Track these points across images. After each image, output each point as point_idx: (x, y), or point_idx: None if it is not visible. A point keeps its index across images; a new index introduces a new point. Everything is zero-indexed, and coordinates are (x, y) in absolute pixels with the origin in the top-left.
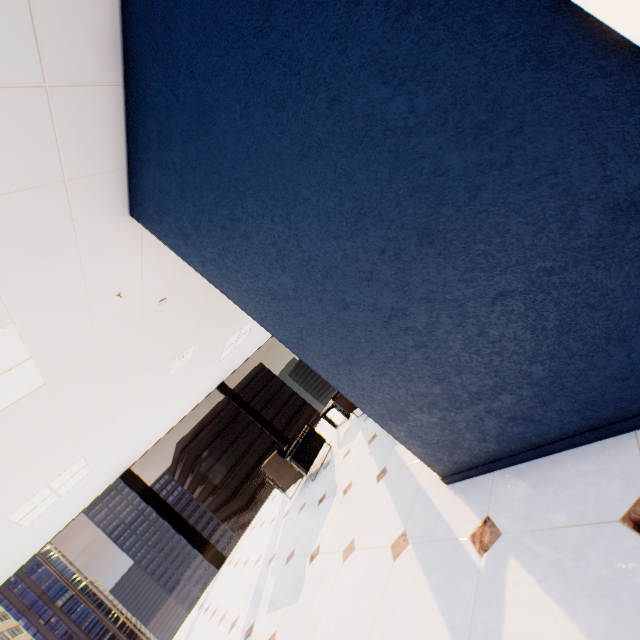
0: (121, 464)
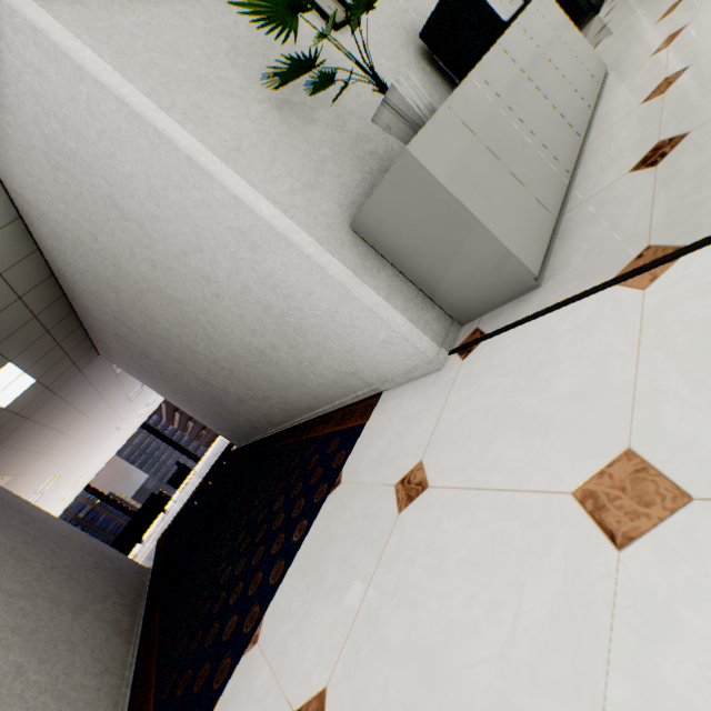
0: None
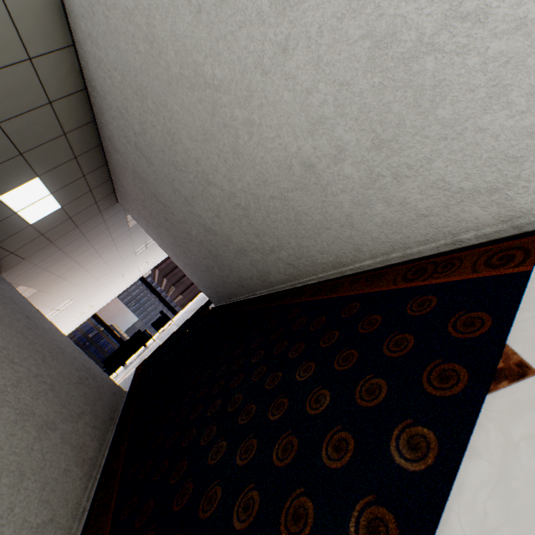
0: None
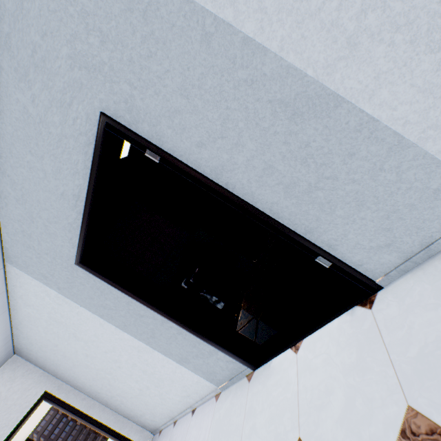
0: (23, 438)
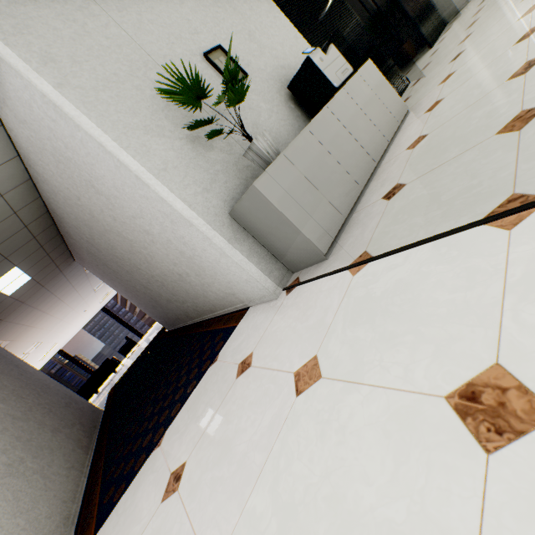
0: None
